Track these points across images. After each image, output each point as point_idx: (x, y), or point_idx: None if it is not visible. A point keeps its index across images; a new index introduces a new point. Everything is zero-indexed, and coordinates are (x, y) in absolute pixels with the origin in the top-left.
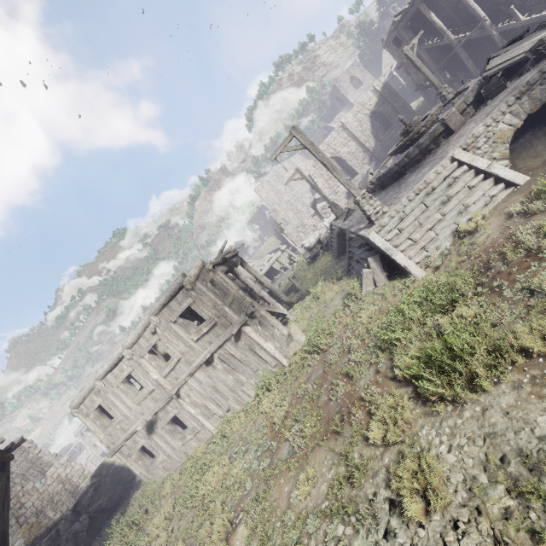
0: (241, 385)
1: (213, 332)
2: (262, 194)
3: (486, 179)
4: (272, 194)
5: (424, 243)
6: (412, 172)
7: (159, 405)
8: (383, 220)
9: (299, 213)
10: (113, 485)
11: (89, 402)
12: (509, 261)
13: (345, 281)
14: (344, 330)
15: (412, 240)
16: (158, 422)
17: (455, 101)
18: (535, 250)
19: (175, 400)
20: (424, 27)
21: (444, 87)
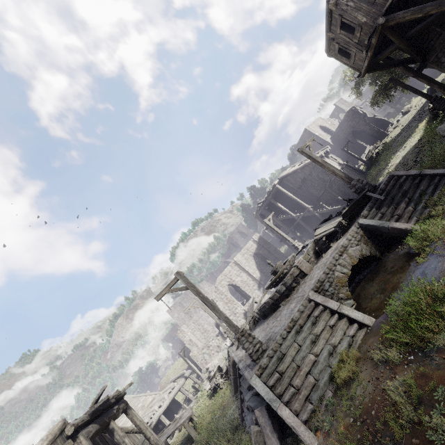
0: None
1: None
2: (174, 314)
3: (341, 318)
4: (183, 313)
5: (307, 391)
6: (284, 305)
7: None
8: (263, 361)
9: (206, 332)
10: None
11: None
12: (399, 439)
13: (240, 437)
14: None
15: (294, 386)
16: None
17: (303, 251)
18: (418, 423)
19: None
20: (276, 209)
21: (295, 241)
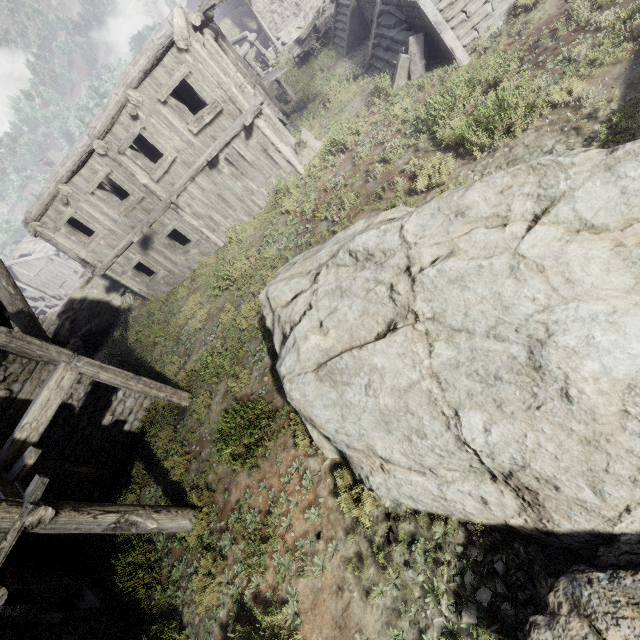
0: (250, 194)
1: (218, 123)
2: None
3: None
4: None
5: (477, 20)
6: None
7: (155, 216)
8: None
9: None
10: (92, 318)
11: (54, 213)
12: (559, 37)
13: (366, 80)
14: (373, 128)
15: (466, 14)
16: (154, 237)
17: None
18: (584, 24)
19: (173, 211)
20: None
21: None
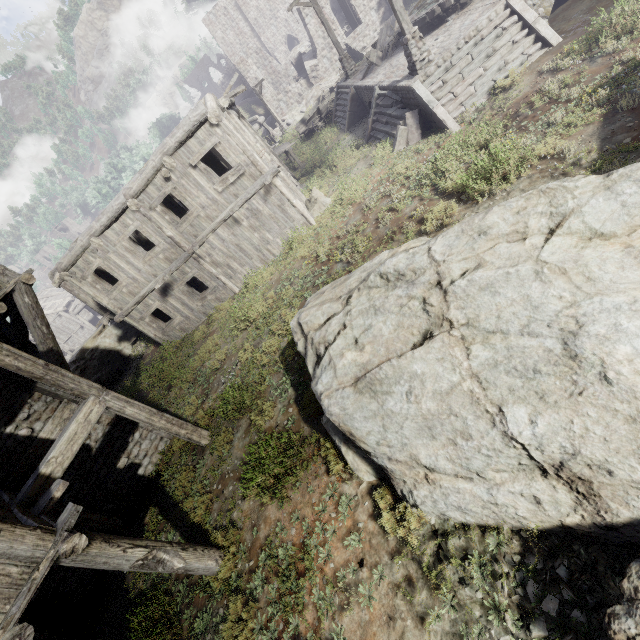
0: (266, 244)
1: (240, 183)
2: (216, 32)
3: (529, 36)
4: (231, 34)
5: (463, 99)
6: (455, 20)
7: (177, 265)
8: (430, 69)
9: (275, 74)
10: (102, 367)
11: (83, 264)
12: (536, 108)
13: (367, 148)
14: (378, 184)
15: (453, 94)
16: (174, 284)
17: None
18: (555, 98)
19: (194, 260)
20: None
21: None
